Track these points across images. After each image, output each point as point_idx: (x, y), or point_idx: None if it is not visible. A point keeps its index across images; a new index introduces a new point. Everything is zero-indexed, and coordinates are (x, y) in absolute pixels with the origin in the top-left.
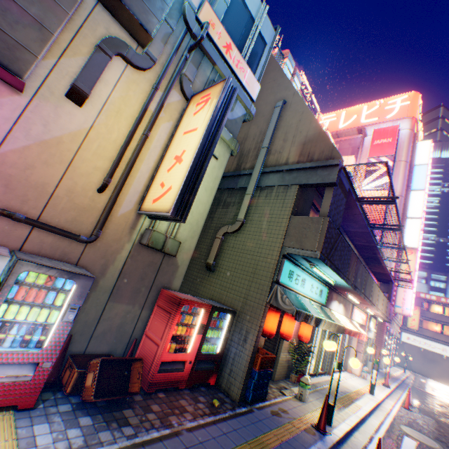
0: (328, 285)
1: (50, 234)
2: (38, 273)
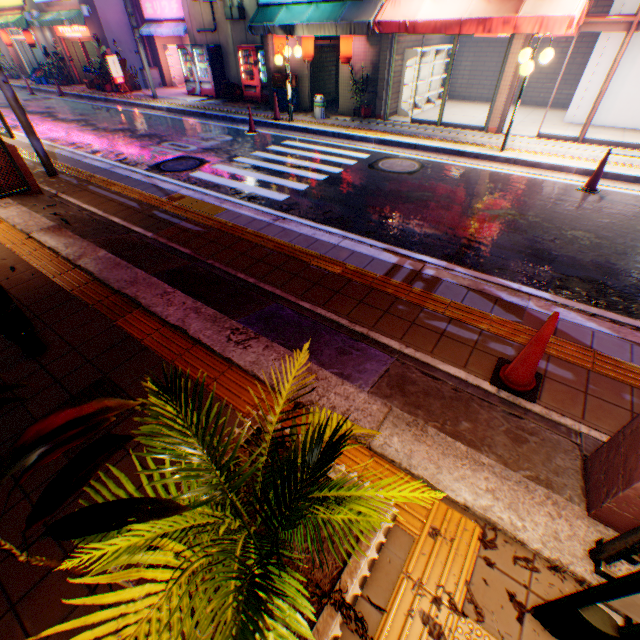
0: None
1: (210, 35)
2: (200, 51)
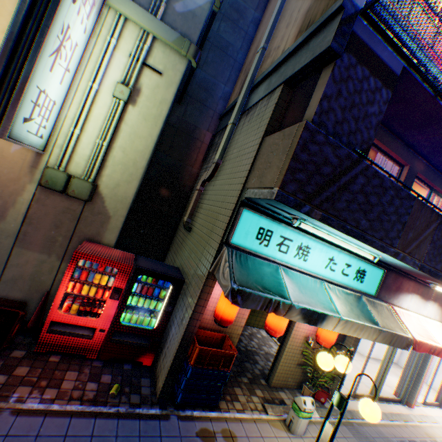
0: (384, 264)
1: None
2: None
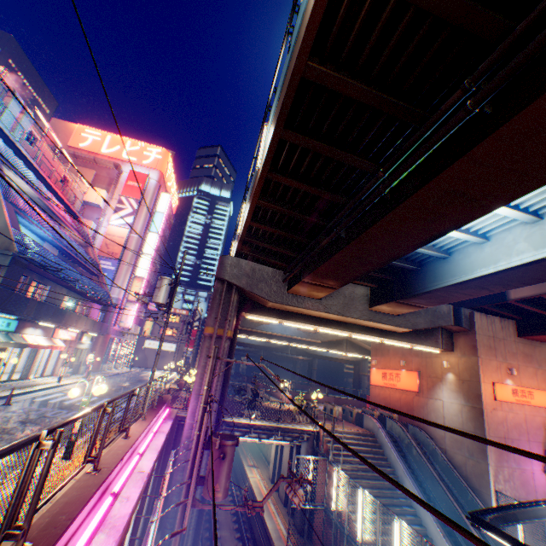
0: (20, 318)
1: None
2: None
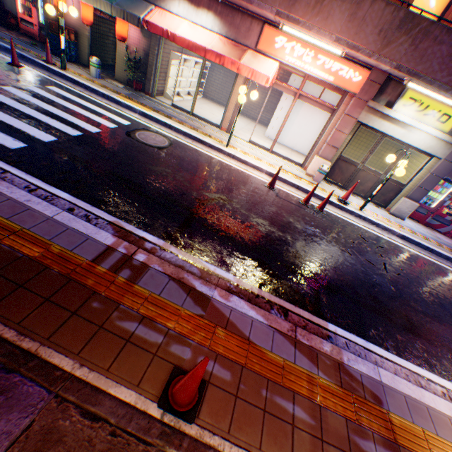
0: None
1: None
2: None
